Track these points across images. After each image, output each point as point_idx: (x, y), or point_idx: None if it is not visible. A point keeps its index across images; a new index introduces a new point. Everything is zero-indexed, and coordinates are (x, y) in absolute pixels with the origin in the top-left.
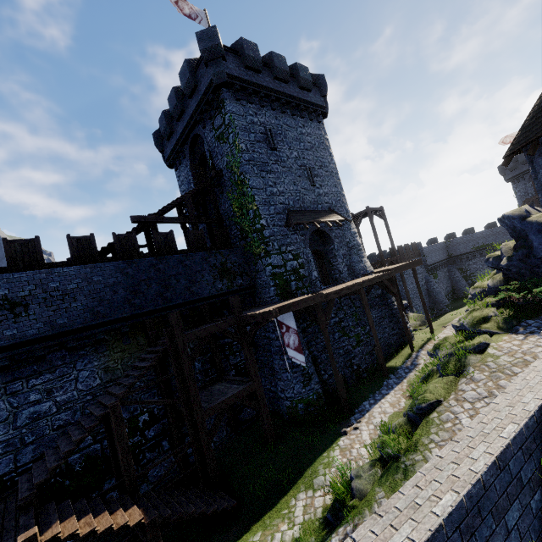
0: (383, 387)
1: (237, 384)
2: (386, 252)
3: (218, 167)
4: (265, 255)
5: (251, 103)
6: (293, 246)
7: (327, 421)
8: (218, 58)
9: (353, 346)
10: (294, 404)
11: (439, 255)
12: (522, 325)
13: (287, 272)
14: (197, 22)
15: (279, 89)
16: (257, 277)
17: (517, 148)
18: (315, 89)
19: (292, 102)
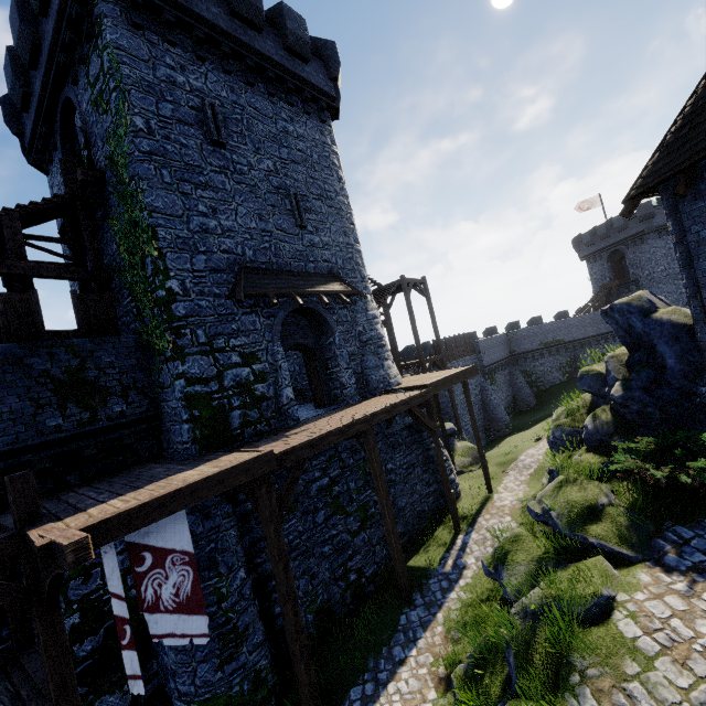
0: (397, 635)
1: None
2: (430, 345)
3: (99, 165)
4: (173, 355)
5: (173, 44)
6: (244, 338)
7: None
8: None
9: (353, 532)
10: None
11: (500, 352)
12: (670, 540)
13: (224, 391)
14: None
15: (242, 37)
16: (162, 398)
17: (652, 183)
18: (318, 63)
19: (269, 69)
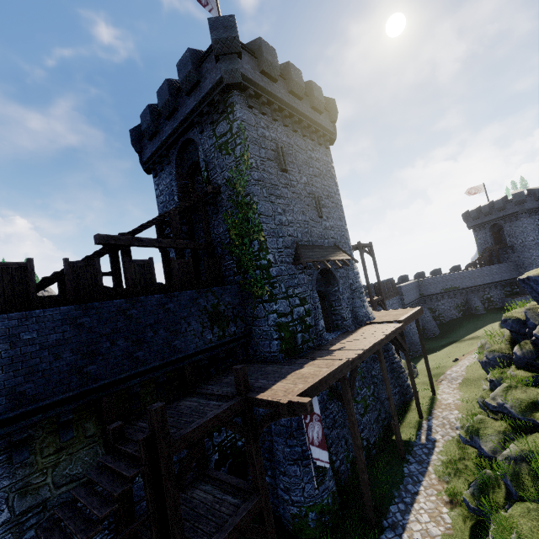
0: (406, 478)
1: (233, 495)
2: (365, 287)
3: (215, 182)
4: (270, 299)
5: (264, 114)
6: (300, 289)
7: (347, 538)
8: (232, 54)
9: (361, 414)
10: (303, 512)
11: (414, 294)
12: None
13: (293, 321)
14: (207, 10)
15: (293, 104)
16: (254, 324)
17: None
18: (325, 112)
19: (304, 121)
